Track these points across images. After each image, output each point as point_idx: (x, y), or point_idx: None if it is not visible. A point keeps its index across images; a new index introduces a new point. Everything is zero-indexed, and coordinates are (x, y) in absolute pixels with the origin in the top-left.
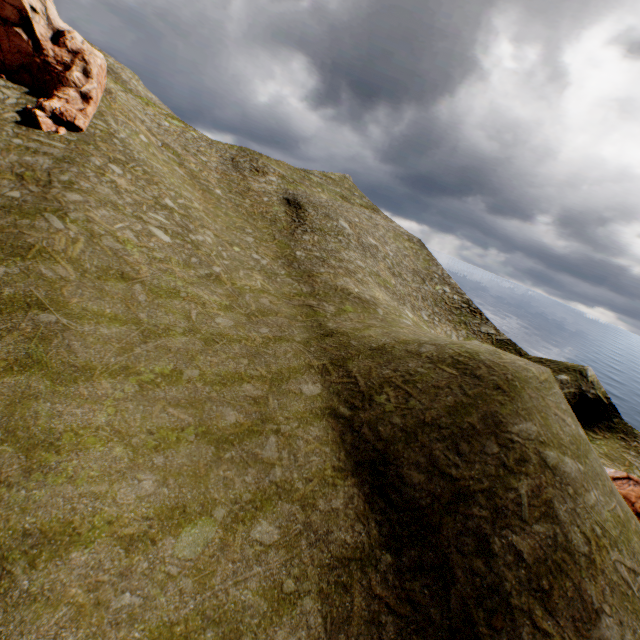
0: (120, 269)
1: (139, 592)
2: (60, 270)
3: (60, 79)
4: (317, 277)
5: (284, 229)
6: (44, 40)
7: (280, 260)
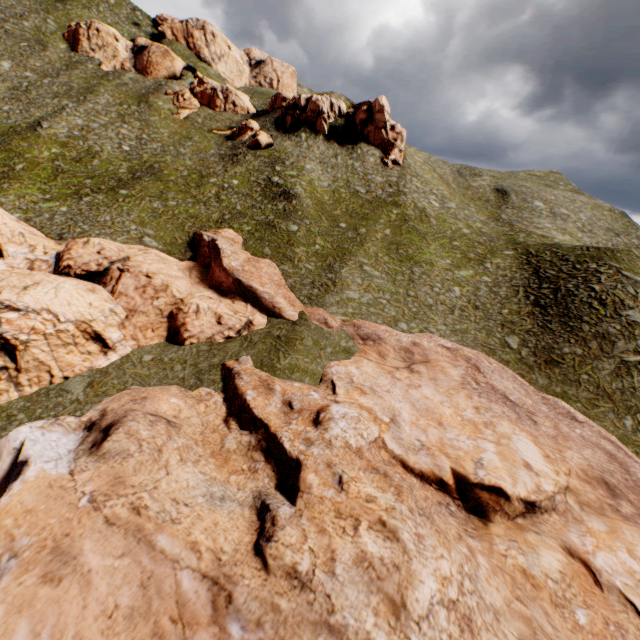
0: (425, 214)
1: (450, 277)
2: (409, 212)
3: (392, 146)
4: (514, 225)
5: (493, 205)
6: (388, 132)
7: (490, 219)
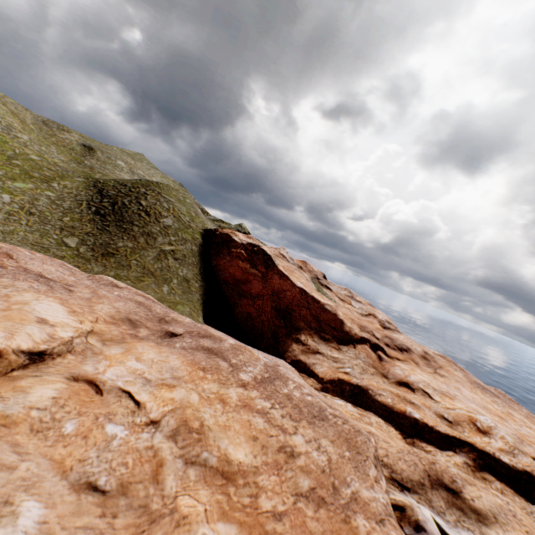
0: None
1: None
2: None
3: None
4: (96, 169)
5: (79, 153)
6: None
7: (74, 162)
